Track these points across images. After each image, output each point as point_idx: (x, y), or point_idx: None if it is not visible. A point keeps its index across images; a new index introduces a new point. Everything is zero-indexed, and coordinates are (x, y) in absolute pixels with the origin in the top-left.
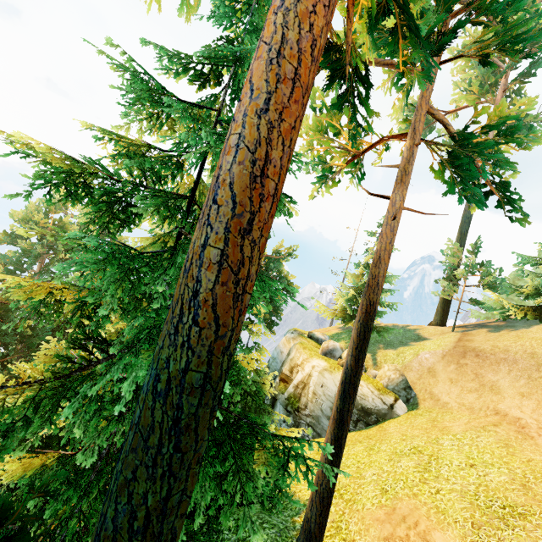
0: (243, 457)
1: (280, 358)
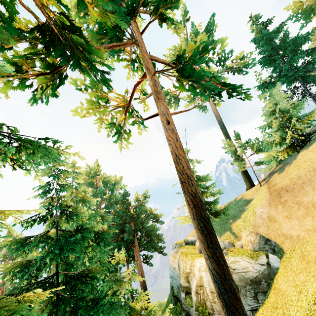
0: None
1: (176, 274)
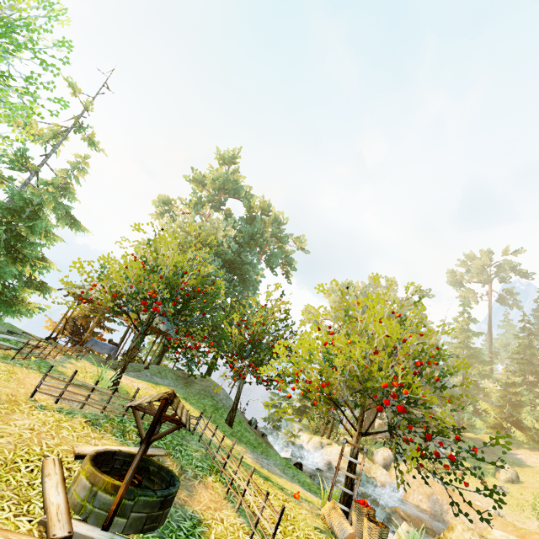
0: None
1: None
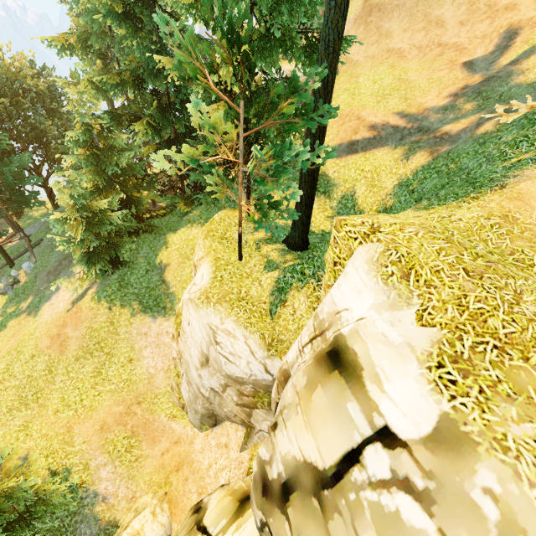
0: None
1: None
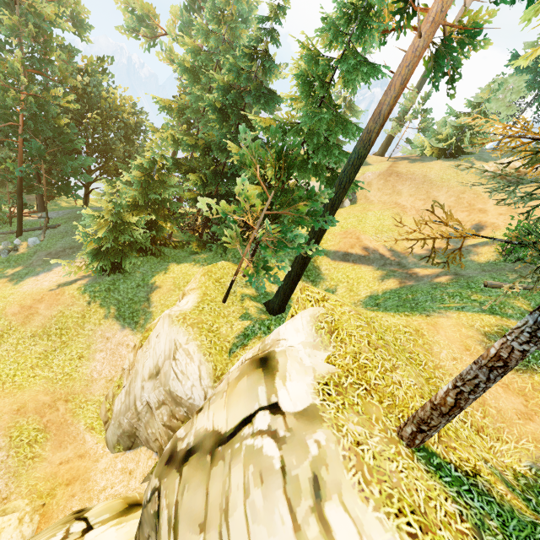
0: None
1: None
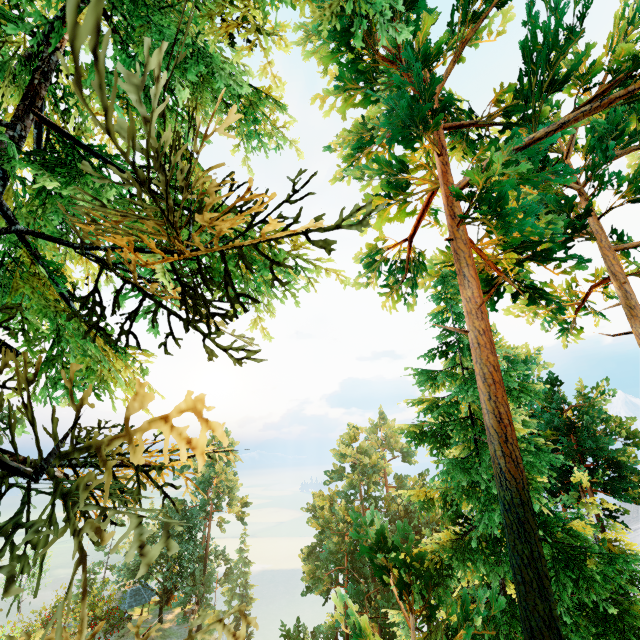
0: (583, 566)
1: None
